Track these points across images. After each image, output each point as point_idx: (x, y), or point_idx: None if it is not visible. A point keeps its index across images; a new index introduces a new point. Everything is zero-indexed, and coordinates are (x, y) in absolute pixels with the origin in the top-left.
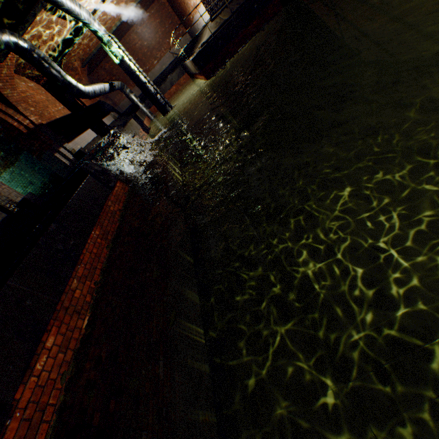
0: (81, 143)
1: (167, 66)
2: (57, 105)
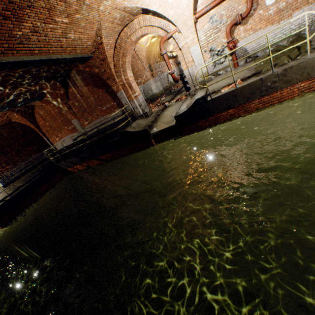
0: None
1: None
2: None
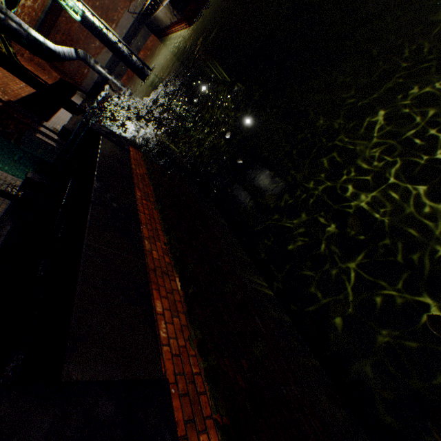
0: (59, 122)
1: (128, 29)
2: (18, 82)
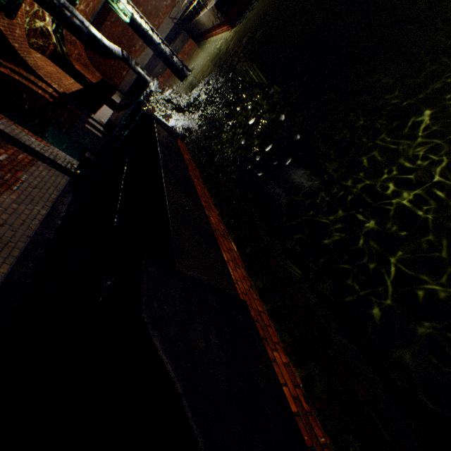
0: (103, 117)
1: (167, 34)
2: (68, 78)
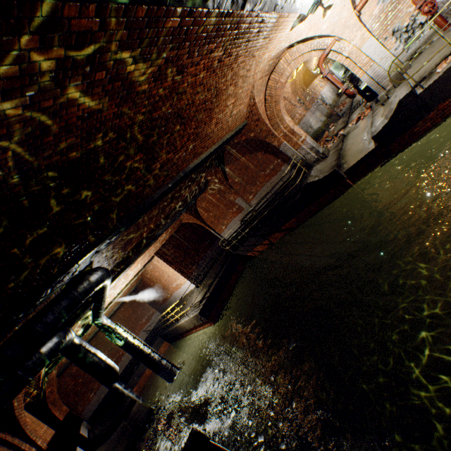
0: None
1: None
2: (42, 424)
